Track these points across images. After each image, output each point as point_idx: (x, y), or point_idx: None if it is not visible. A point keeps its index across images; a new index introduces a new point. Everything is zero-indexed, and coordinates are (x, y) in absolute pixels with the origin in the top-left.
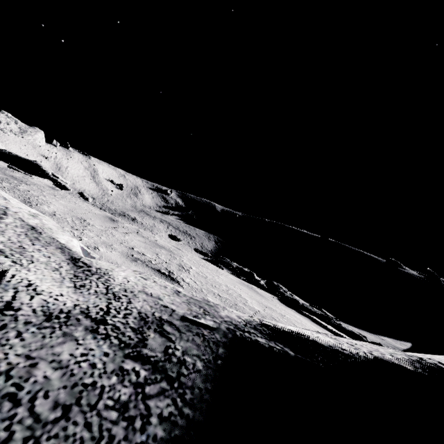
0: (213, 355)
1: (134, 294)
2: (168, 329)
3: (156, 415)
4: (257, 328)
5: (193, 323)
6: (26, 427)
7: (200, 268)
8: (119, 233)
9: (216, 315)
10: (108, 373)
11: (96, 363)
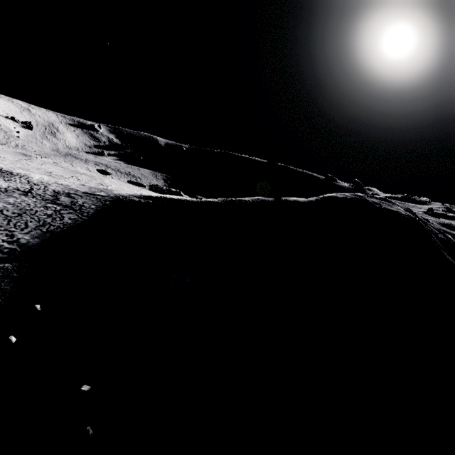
0: (102, 204)
1: (49, 184)
2: (73, 196)
3: (67, 218)
4: (137, 196)
5: (91, 194)
6: (3, 217)
7: (121, 186)
8: (35, 164)
9: (110, 192)
10: (38, 207)
11: (31, 204)
